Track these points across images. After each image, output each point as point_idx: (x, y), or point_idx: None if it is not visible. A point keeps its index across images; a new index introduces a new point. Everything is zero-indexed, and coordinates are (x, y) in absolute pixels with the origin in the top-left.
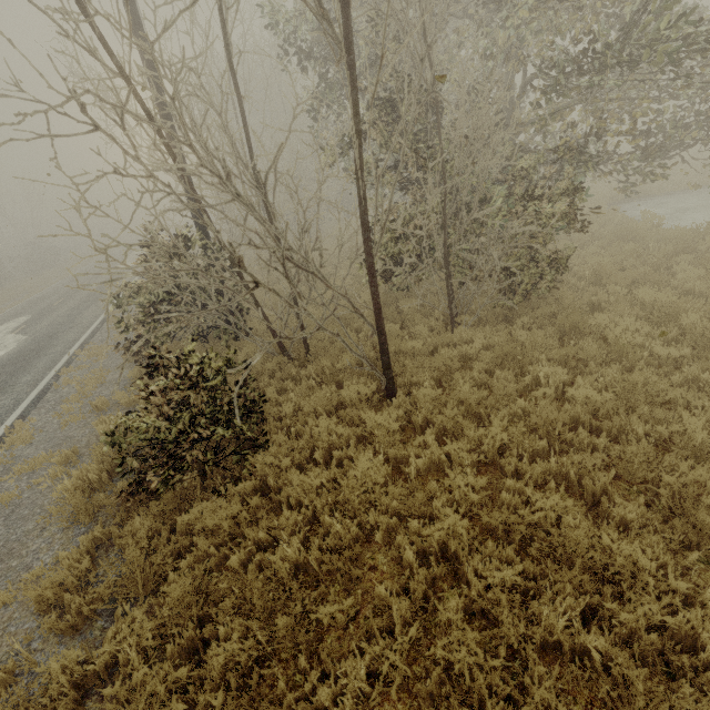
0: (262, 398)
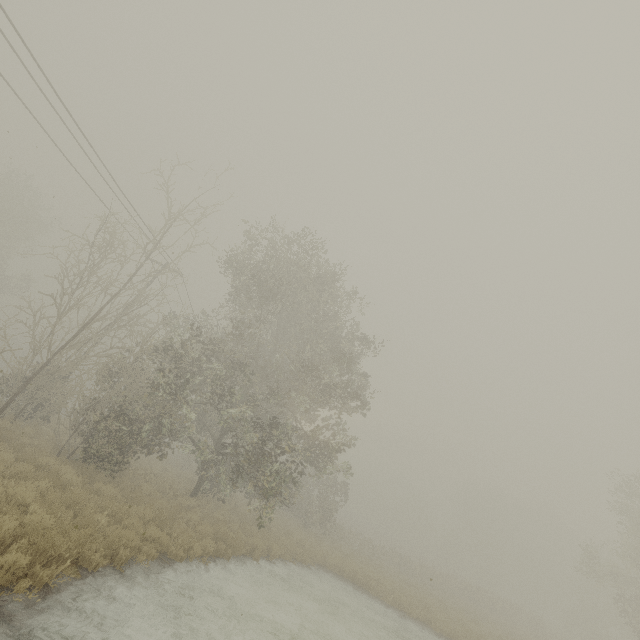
0: None
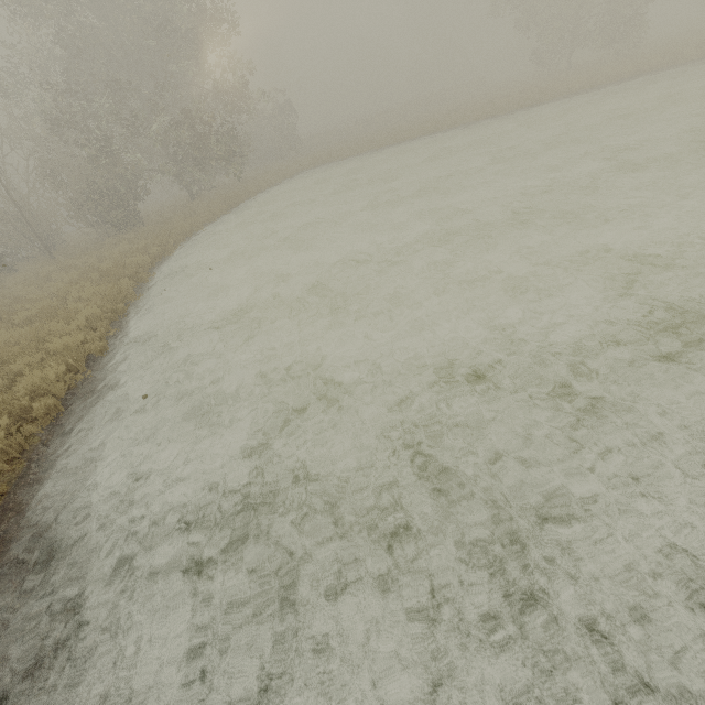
0: (3, 261)
